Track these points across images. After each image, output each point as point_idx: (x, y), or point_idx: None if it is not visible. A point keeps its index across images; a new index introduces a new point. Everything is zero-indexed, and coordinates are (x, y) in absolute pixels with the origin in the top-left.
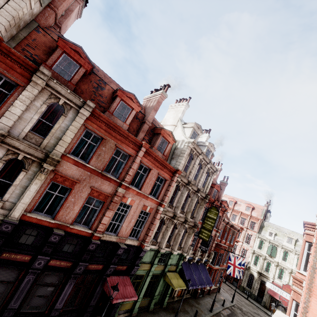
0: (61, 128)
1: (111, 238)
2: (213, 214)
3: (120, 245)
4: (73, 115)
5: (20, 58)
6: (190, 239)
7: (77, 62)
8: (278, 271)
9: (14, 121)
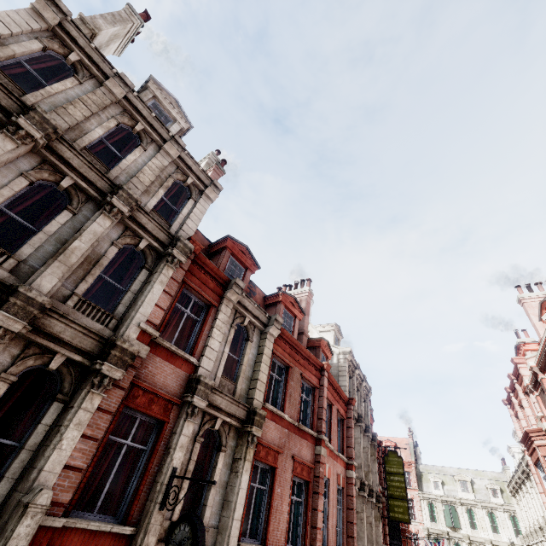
0: (249, 361)
1: None
2: (395, 466)
3: None
4: (257, 338)
5: (213, 269)
6: (380, 531)
7: (242, 265)
8: None
9: (214, 361)
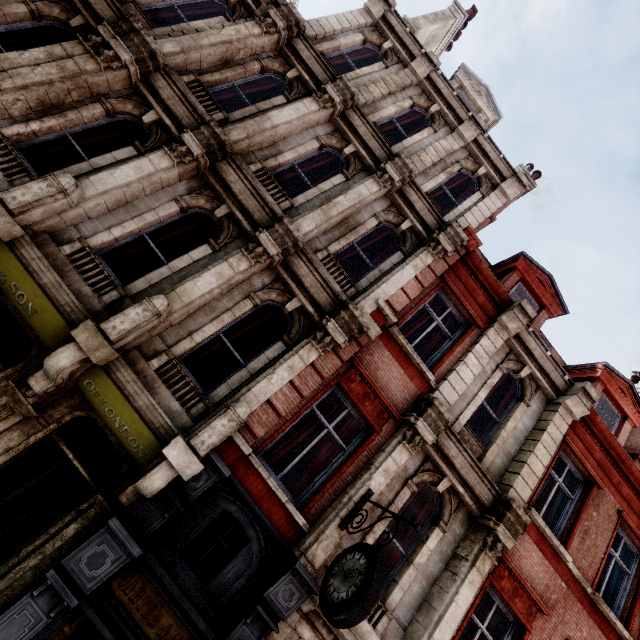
0: (515, 431)
1: None
2: None
3: None
4: (538, 406)
5: (489, 279)
6: None
7: (535, 299)
8: None
9: (459, 394)
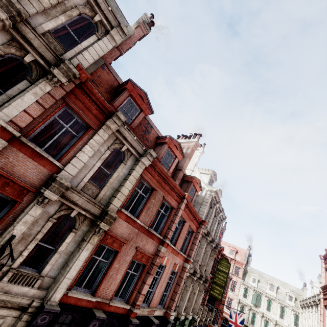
0: (119, 177)
1: (144, 312)
2: (224, 267)
3: (153, 320)
4: (131, 163)
5: (99, 99)
6: (201, 298)
7: (138, 106)
8: (263, 323)
9: (79, 169)
